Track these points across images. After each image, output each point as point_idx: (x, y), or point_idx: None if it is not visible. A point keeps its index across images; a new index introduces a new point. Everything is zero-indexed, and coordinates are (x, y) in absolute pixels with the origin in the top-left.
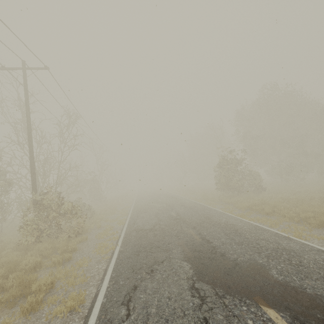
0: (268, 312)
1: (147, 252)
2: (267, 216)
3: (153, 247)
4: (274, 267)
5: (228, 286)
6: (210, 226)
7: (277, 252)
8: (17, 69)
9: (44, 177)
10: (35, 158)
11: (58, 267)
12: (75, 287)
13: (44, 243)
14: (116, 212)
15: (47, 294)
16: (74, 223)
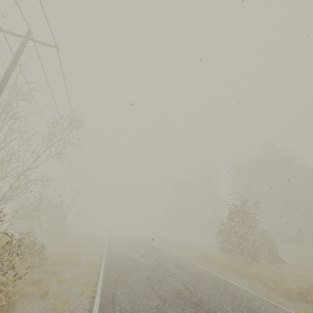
0: None
1: None
2: None
3: None
4: None
5: None
6: None
7: None
8: (18, 35)
9: None
10: None
11: None
12: None
13: None
14: (79, 262)
15: None
16: None
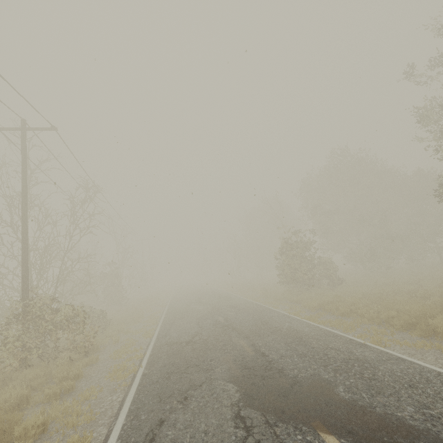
0: (327, 439)
1: (181, 374)
2: (342, 317)
3: (190, 366)
4: (342, 382)
5: (282, 411)
6: (267, 334)
7: (348, 364)
8: (15, 129)
9: (40, 272)
10: (29, 245)
11: (54, 401)
12: (77, 429)
13: (35, 369)
14: (142, 320)
15: (36, 442)
16: (80, 337)
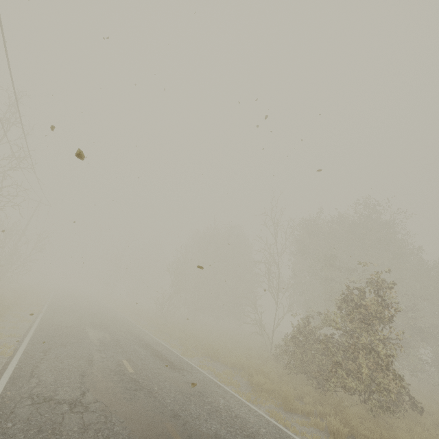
0: None
1: None
2: None
3: None
4: None
5: None
6: None
7: None
8: None
9: None
10: None
11: None
12: None
13: None
14: None
15: None
16: None
